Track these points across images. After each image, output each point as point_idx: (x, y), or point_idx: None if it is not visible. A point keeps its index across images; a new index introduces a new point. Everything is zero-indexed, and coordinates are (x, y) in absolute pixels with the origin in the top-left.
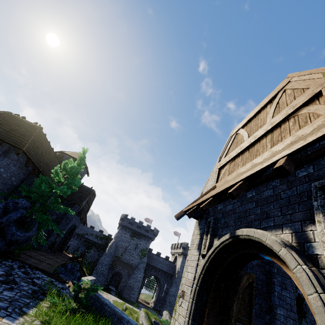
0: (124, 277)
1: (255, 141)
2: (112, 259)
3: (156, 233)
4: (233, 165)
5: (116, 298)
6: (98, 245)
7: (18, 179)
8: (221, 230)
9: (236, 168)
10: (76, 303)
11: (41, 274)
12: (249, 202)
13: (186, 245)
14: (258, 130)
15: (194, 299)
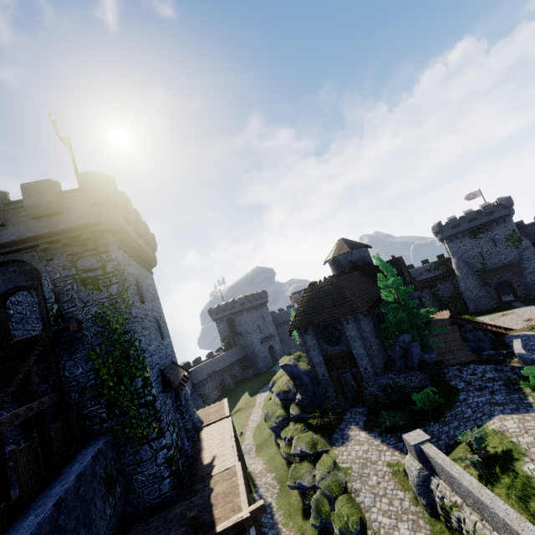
0: (513, 281)
1: None
2: (476, 276)
3: (509, 204)
4: None
5: (530, 309)
6: (440, 277)
7: (370, 321)
8: None
9: None
10: None
11: (478, 367)
12: None
13: None
14: None
15: None
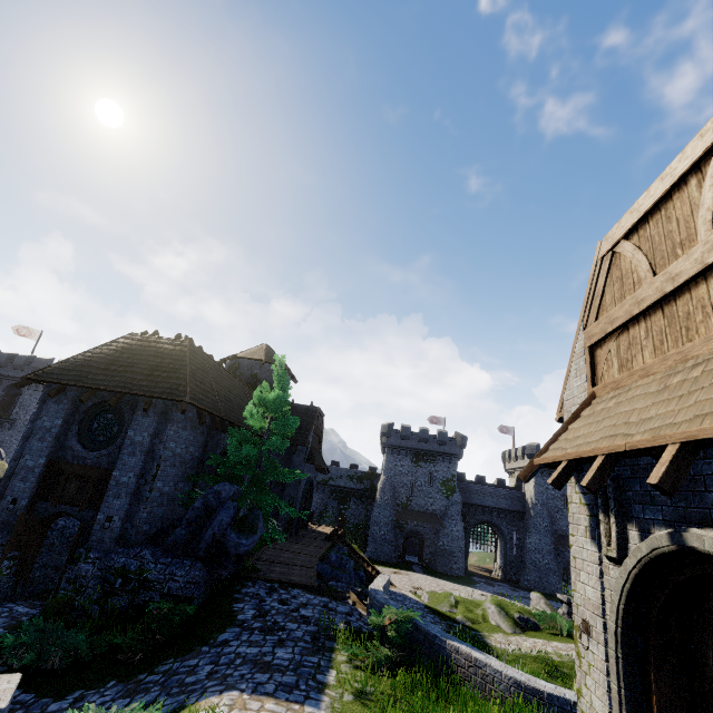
0: (427, 537)
1: (676, 290)
2: (394, 511)
3: (463, 443)
4: (628, 345)
5: (426, 578)
6: (359, 492)
7: (198, 445)
8: (640, 508)
9: (638, 355)
10: (386, 645)
11: (304, 595)
12: (698, 457)
13: (535, 448)
14: (679, 260)
15: (617, 650)
